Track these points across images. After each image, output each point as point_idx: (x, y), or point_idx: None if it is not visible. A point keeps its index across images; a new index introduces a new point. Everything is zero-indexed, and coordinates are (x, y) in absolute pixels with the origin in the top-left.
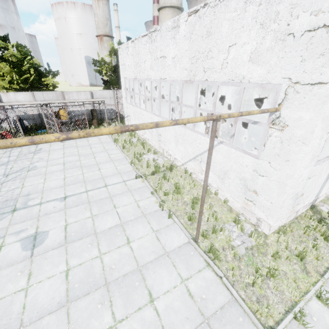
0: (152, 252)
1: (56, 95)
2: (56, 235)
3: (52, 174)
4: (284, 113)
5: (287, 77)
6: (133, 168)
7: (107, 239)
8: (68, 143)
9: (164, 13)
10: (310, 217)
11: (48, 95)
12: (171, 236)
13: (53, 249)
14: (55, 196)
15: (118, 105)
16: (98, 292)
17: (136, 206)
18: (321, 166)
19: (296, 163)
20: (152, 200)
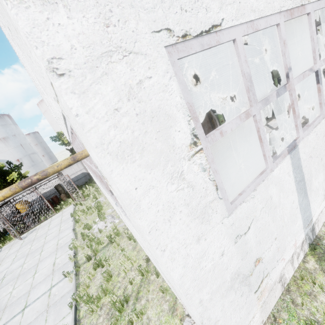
0: None
1: None
2: None
3: None
4: (92, 157)
5: (53, 97)
6: (70, 257)
7: None
8: (28, 237)
9: None
10: (312, 281)
11: None
12: None
13: None
14: None
15: None
16: None
17: None
18: (255, 199)
19: (156, 251)
20: (67, 322)
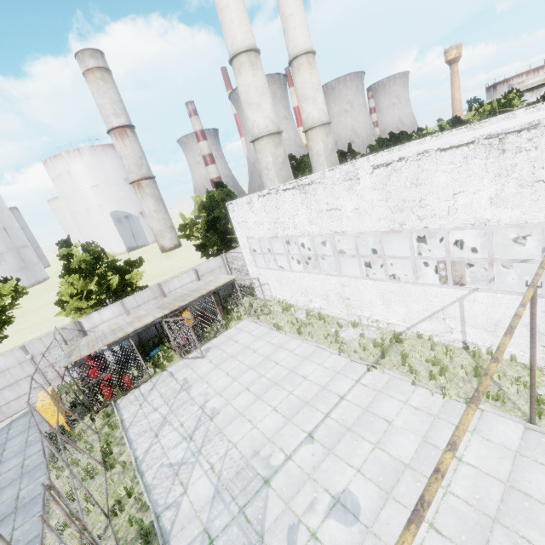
0: (500, 458)
1: (152, 293)
2: (363, 489)
3: (251, 410)
4: None
5: None
6: (350, 359)
7: (430, 467)
8: (212, 356)
9: (262, 143)
10: None
11: (142, 296)
12: (499, 430)
13: (380, 508)
14: (295, 438)
15: (231, 272)
16: (496, 533)
17: (413, 409)
18: None
19: None
20: (422, 392)
